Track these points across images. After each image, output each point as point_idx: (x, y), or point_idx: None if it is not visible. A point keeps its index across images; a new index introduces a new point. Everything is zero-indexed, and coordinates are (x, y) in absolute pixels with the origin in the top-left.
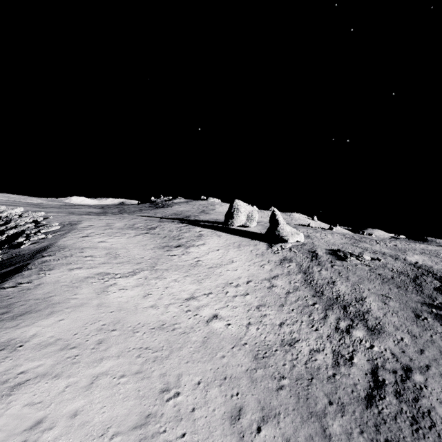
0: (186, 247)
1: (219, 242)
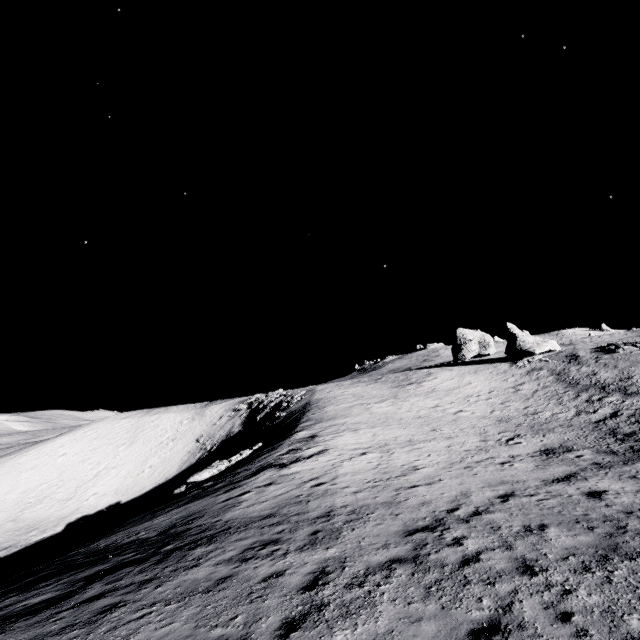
0: (418, 383)
1: (452, 374)
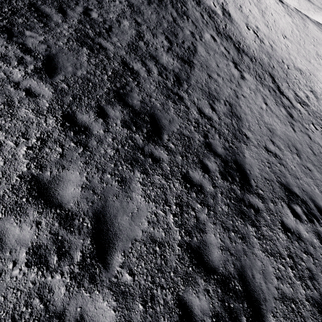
0: None
1: None
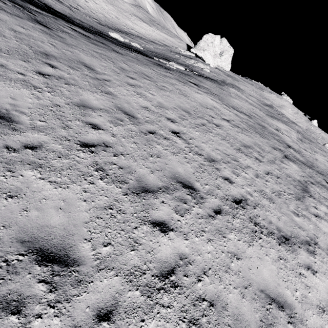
0: (145, 23)
1: (166, 37)
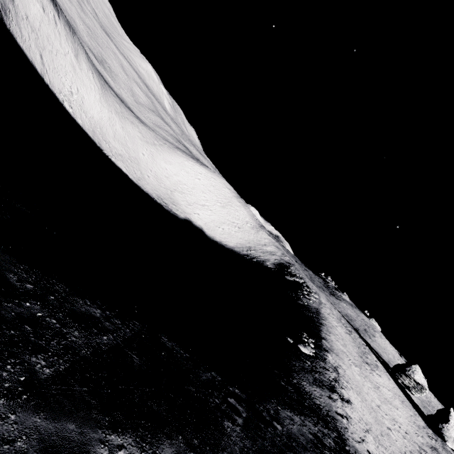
0: (371, 369)
1: (389, 385)
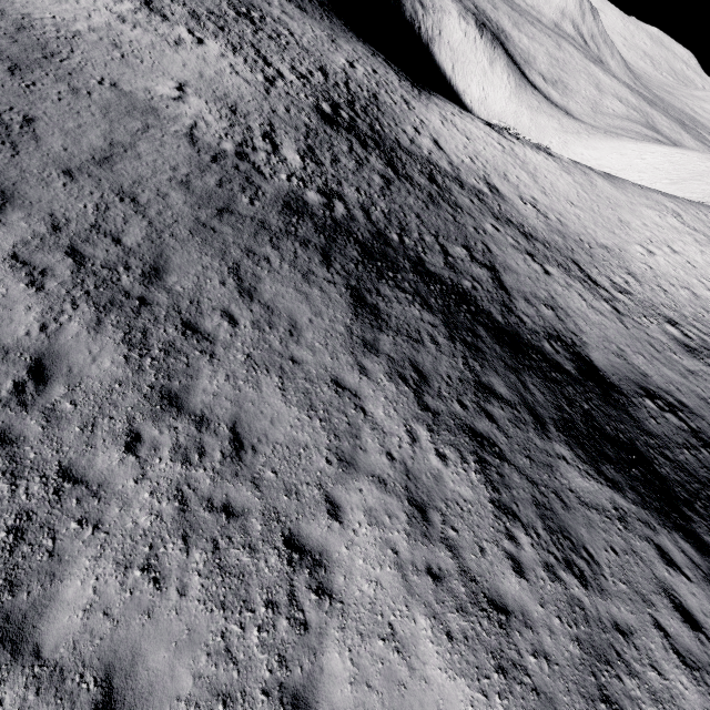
0: None
1: None
